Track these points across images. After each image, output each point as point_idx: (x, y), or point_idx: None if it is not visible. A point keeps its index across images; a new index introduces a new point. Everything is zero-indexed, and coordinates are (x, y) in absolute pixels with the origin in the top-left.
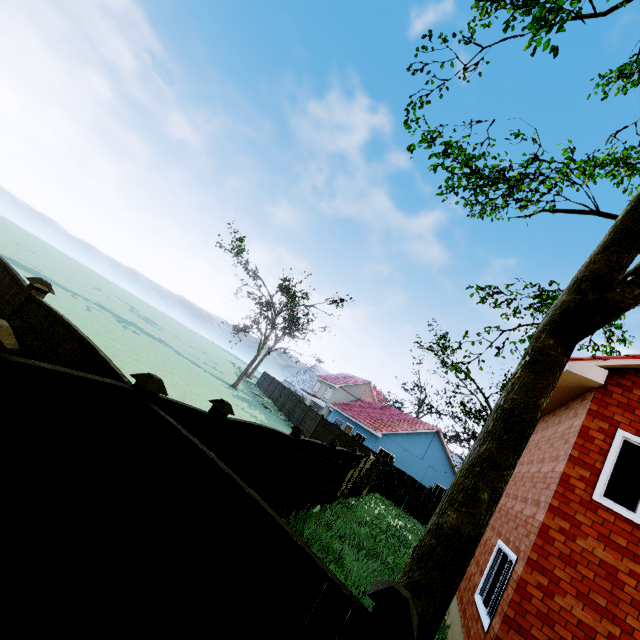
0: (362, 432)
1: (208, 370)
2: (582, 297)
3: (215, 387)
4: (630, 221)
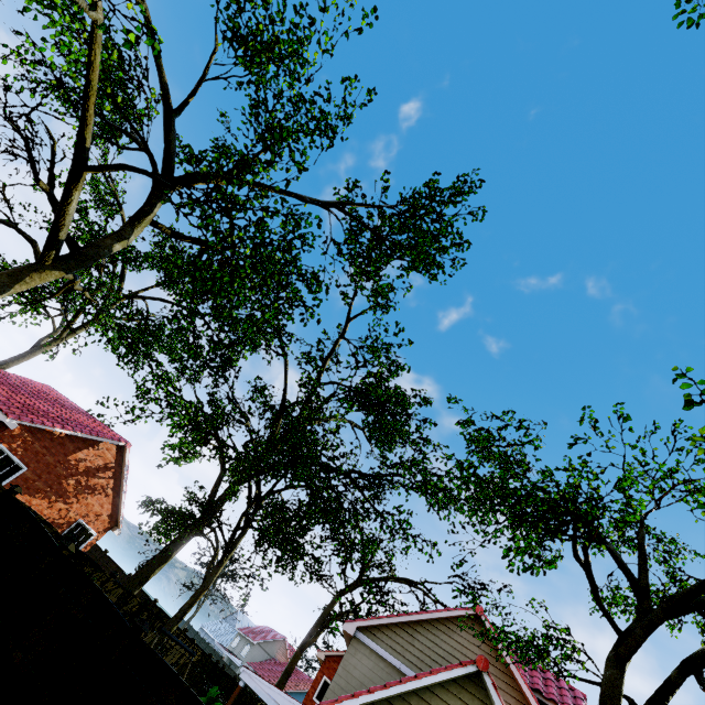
0: None
1: None
2: (307, 638)
3: None
4: (318, 619)
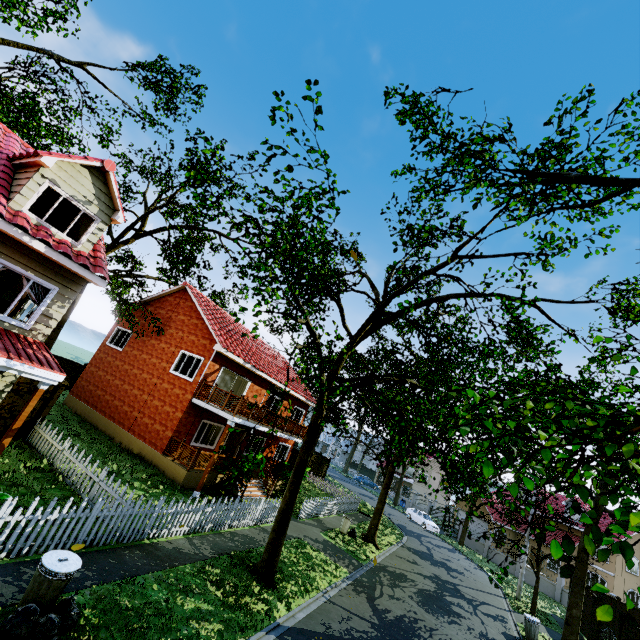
0: None
1: None
2: None
3: None
4: None
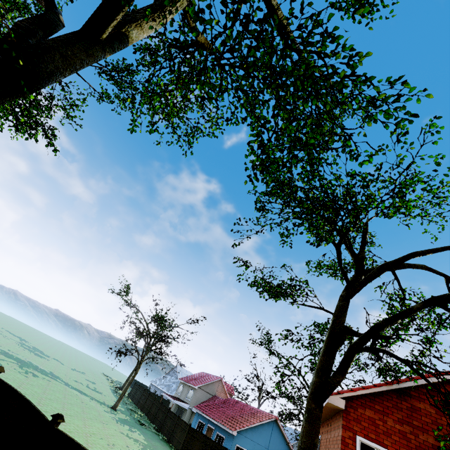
0: (221, 432)
1: (91, 395)
2: (320, 379)
3: (102, 417)
4: (329, 341)
